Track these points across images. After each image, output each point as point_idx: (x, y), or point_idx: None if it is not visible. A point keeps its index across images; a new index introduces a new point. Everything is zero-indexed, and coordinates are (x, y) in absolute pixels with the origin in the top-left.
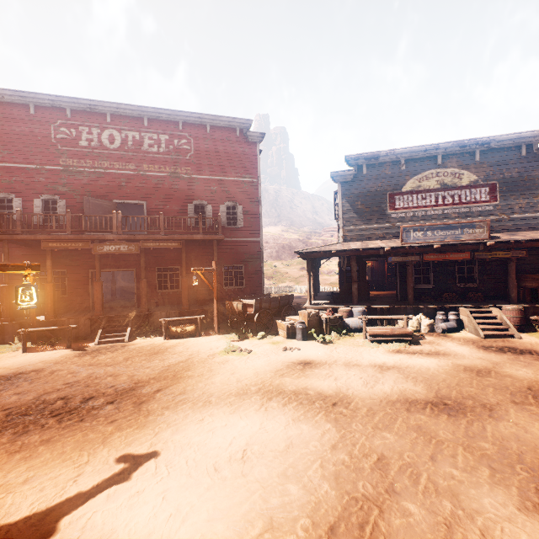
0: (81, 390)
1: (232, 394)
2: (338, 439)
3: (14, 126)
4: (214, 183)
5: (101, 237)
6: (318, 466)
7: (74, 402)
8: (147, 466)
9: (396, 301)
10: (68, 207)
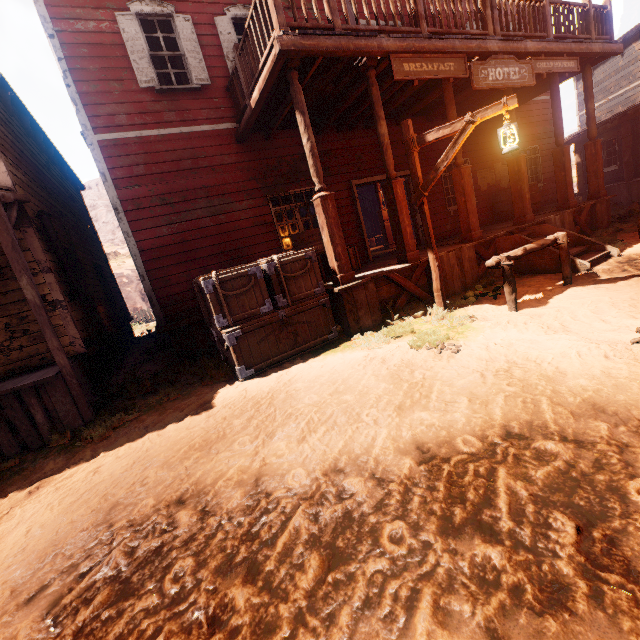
0: None
1: None
2: None
3: None
4: None
5: (481, 47)
6: None
7: None
8: None
9: None
10: None
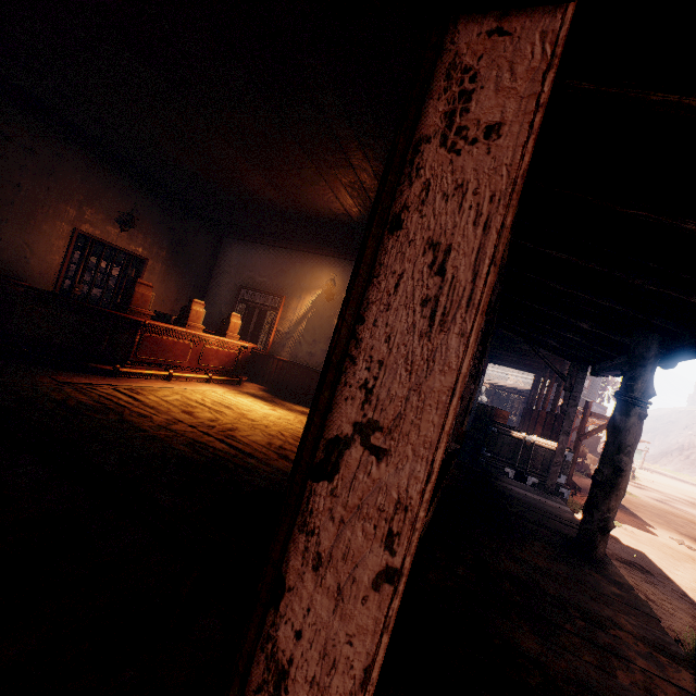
0: None
1: None
2: None
3: None
4: None
5: None
6: None
7: None
8: None
9: None
10: None
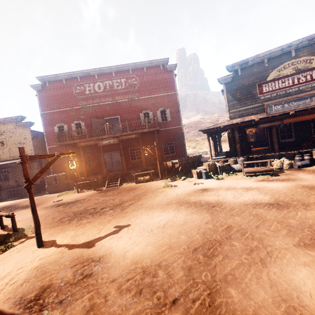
0: (100, 205)
1: (163, 204)
2: (210, 220)
3: (58, 91)
4: (152, 99)
5: (101, 137)
6: (196, 229)
7: (97, 209)
8: (124, 229)
9: (268, 151)
10: (86, 125)
